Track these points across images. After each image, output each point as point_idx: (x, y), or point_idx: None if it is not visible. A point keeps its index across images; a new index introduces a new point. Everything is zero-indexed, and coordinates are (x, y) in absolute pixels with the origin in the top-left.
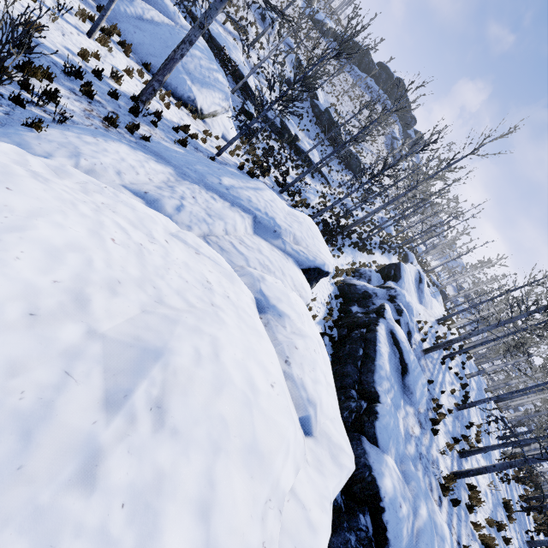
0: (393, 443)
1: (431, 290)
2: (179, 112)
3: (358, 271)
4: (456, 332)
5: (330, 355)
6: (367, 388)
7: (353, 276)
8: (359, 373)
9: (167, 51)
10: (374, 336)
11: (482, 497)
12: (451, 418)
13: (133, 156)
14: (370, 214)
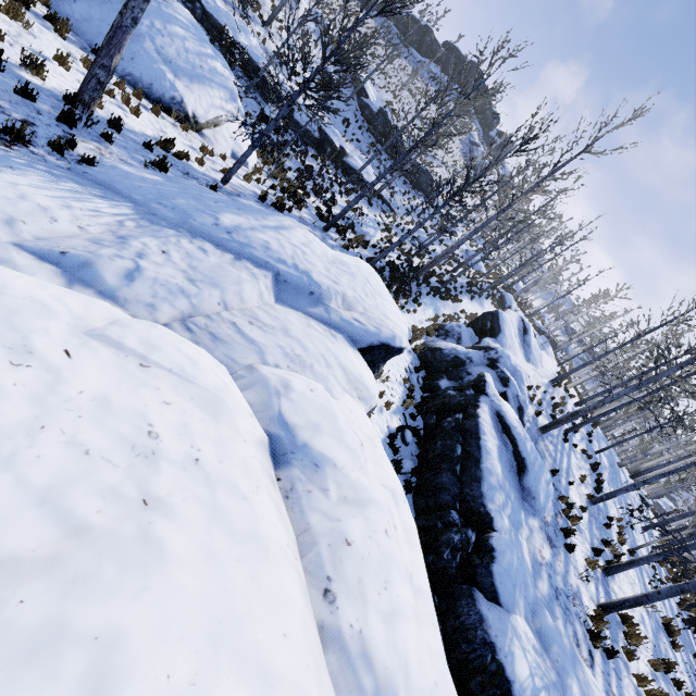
0: (520, 590)
1: (539, 340)
2: (158, 121)
3: (443, 328)
4: (575, 392)
5: (415, 457)
6: (474, 507)
7: (436, 335)
8: (459, 484)
9: None
10: (475, 425)
11: (639, 627)
12: (586, 518)
13: (48, 190)
14: (452, 248)
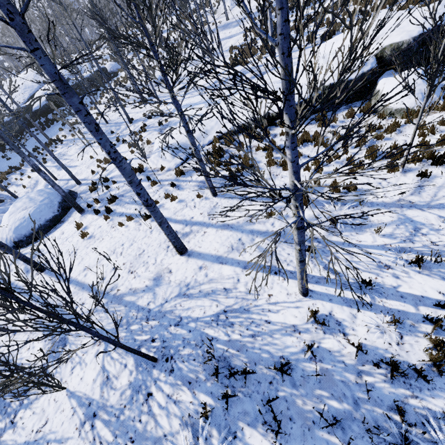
0: None
1: None
2: None
3: None
4: None
5: None
6: None
7: None
8: None
9: None
10: None
11: None
12: None
13: None
14: None
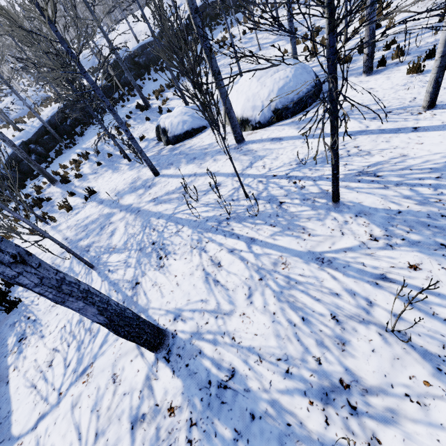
0: None
1: None
2: None
3: None
4: None
5: None
6: None
7: None
8: None
9: (33, 98)
10: None
11: None
12: None
13: None
14: None
